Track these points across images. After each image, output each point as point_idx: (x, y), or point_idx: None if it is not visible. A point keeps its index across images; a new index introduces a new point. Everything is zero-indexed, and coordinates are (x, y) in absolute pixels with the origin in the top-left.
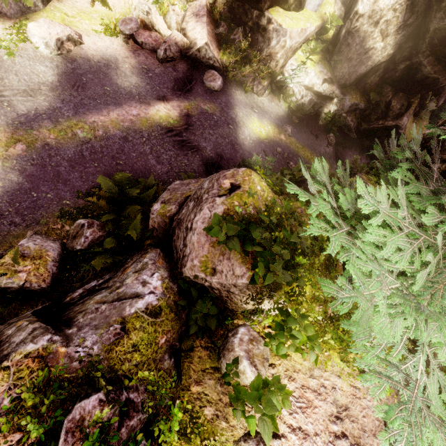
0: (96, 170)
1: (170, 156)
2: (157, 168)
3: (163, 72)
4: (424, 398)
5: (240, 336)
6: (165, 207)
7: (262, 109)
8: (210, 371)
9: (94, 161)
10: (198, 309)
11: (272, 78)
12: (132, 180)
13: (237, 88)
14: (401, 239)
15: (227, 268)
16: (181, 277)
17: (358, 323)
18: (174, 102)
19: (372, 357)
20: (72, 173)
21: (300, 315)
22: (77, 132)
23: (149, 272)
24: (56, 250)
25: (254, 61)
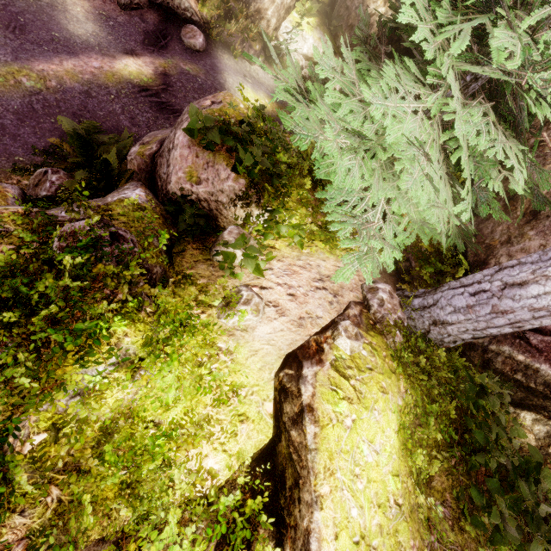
0: (54, 127)
1: (147, 118)
2: (133, 130)
3: (128, 21)
4: (379, 234)
5: (229, 230)
6: (144, 147)
7: (257, 80)
8: (202, 261)
9: (49, 116)
10: (186, 212)
11: (265, 42)
12: (102, 129)
13: (224, 52)
14: (354, 104)
15: (213, 175)
16: (167, 197)
17: (318, 162)
18: (146, 58)
19: (340, 213)
20: (22, 128)
21: (285, 209)
22: (22, 80)
23: (131, 190)
24: (16, 189)
25: (241, 18)
